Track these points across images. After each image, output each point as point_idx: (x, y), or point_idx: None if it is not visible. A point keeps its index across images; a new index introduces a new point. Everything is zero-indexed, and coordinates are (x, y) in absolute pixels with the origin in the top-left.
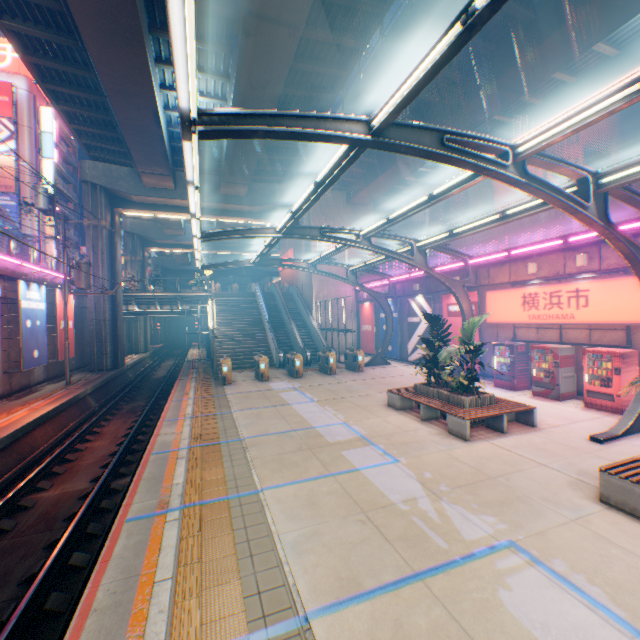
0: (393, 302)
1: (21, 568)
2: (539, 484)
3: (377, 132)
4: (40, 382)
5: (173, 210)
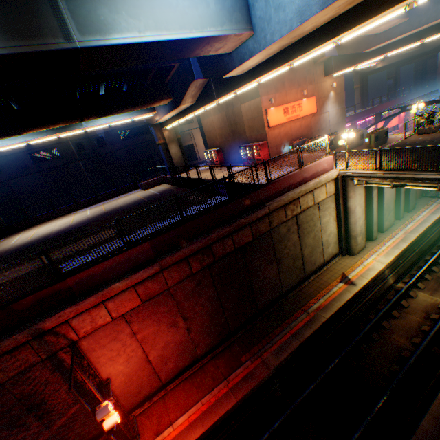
0: None
1: None
2: None
3: None
4: None
5: None
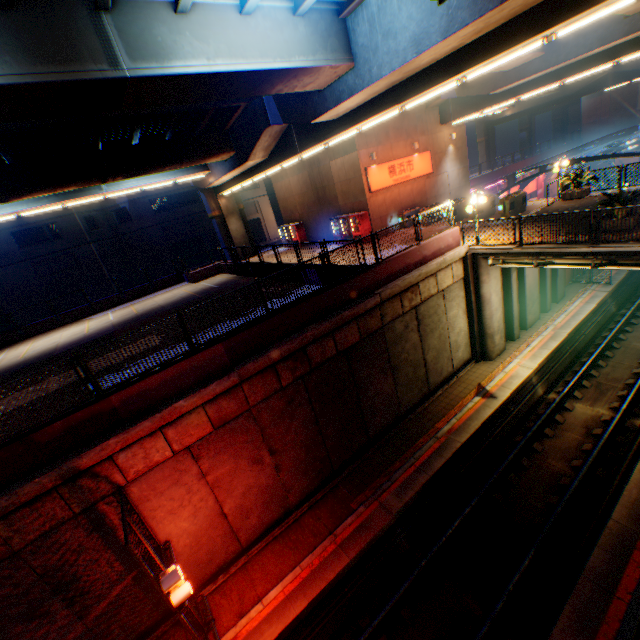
0: None
1: None
2: None
3: None
4: None
5: None
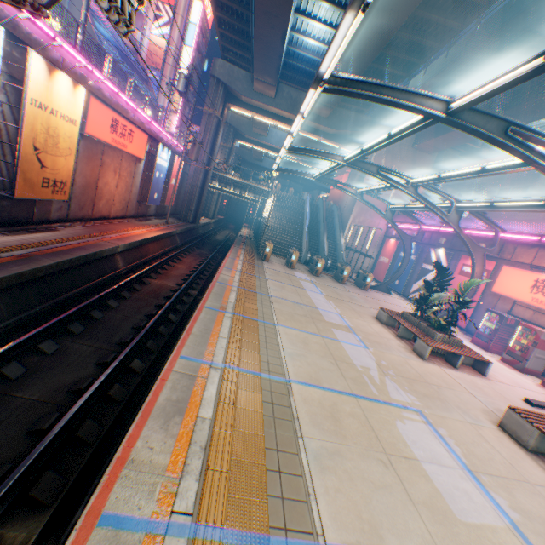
0: (416, 246)
1: (145, 309)
2: (460, 400)
3: (451, 113)
4: (151, 215)
5: (267, 115)
